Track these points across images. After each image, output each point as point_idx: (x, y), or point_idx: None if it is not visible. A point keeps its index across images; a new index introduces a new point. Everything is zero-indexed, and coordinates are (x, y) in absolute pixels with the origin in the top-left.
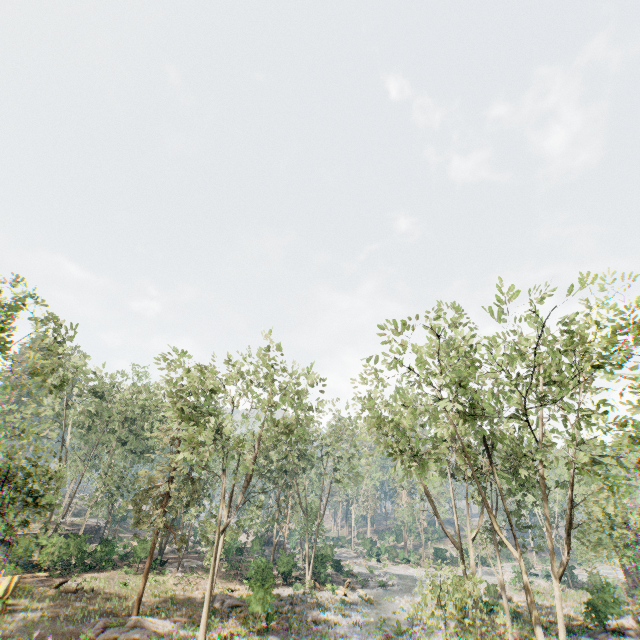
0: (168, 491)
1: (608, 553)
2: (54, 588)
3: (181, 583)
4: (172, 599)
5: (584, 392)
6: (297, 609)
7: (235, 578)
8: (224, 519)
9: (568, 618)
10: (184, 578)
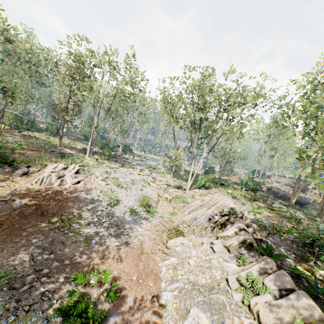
0: (67, 107)
1: (219, 161)
2: (17, 133)
3: (71, 143)
4: (70, 146)
5: (241, 112)
6: (117, 157)
7: (92, 146)
8: (95, 123)
9: (199, 174)
10: (71, 141)
